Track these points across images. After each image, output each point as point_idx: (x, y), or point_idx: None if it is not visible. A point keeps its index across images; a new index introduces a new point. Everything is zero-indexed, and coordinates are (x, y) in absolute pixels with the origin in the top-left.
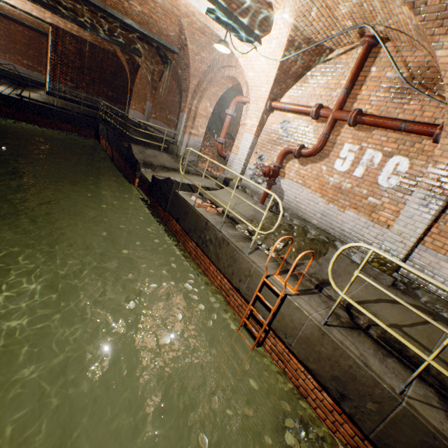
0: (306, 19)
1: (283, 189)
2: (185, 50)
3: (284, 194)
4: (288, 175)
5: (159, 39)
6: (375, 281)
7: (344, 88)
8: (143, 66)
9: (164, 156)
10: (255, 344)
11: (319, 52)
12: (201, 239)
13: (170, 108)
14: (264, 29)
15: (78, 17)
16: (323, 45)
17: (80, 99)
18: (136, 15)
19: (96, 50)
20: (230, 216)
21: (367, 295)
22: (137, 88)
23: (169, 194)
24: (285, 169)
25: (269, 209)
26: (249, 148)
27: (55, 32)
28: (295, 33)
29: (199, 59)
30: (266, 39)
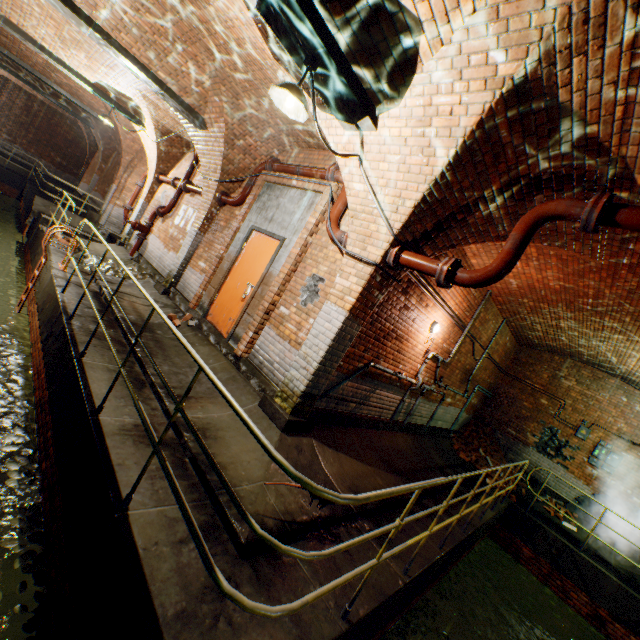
0: (159, 115)
1: (149, 243)
2: (117, 127)
3: (148, 247)
4: (155, 231)
5: (93, 112)
6: (157, 292)
7: (189, 168)
8: (98, 139)
9: (79, 219)
10: (20, 309)
11: (187, 144)
12: (35, 255)
13: (110, 181)
14: (143, 117)
15: (23, 74)
16: (185, 139)
17: (14, 154)
18: (65, 85)
19: (53, 113)
20: (81, 249)
21: (138, 294)
22: (95, 162)
23: (36, 229)
24: (154, 227)
25: (132, 258)
26: (139, 211)
27: (4, 83)
28: (157, 123)
29: (131, 138)
30: (147, 125)
